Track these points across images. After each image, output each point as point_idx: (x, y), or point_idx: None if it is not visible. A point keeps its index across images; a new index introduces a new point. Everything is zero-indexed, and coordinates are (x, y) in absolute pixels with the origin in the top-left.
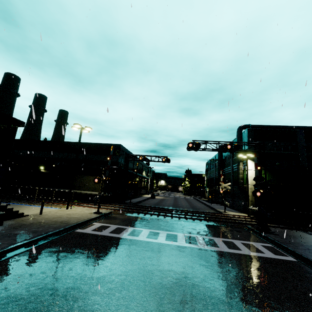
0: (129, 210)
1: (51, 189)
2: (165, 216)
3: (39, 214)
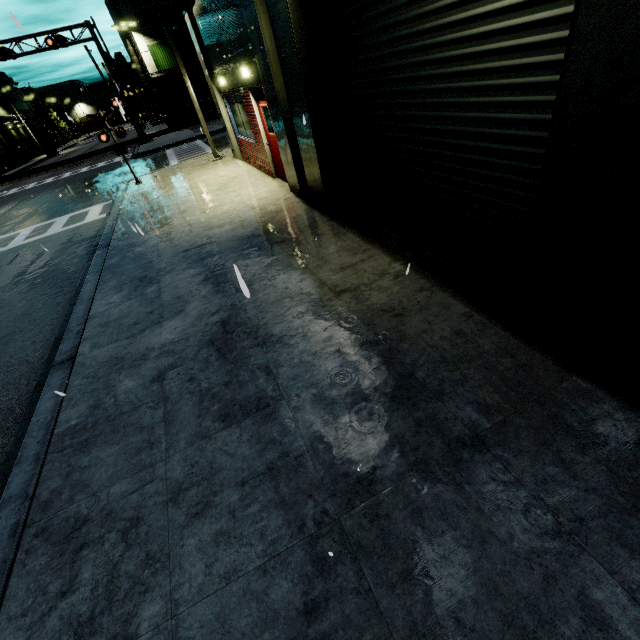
0: None
1: None
2: (46, 171)
3: None
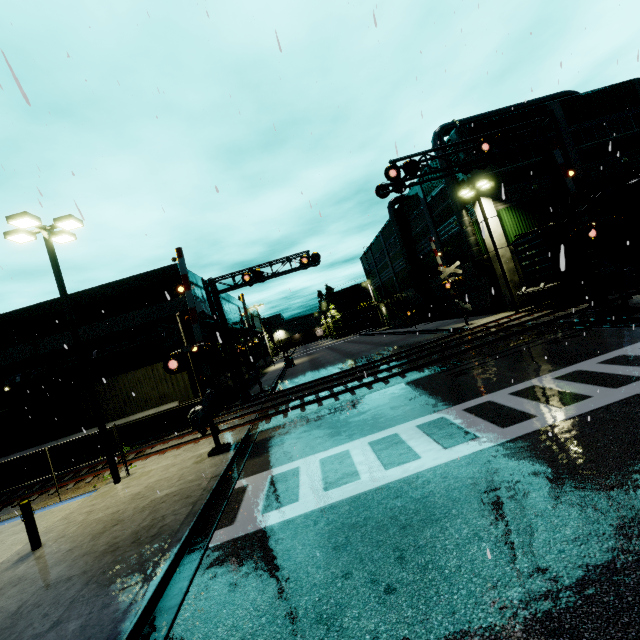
0: (293, 406)
1: (34, 451)
2: (385, 380)
3: (30, 551)
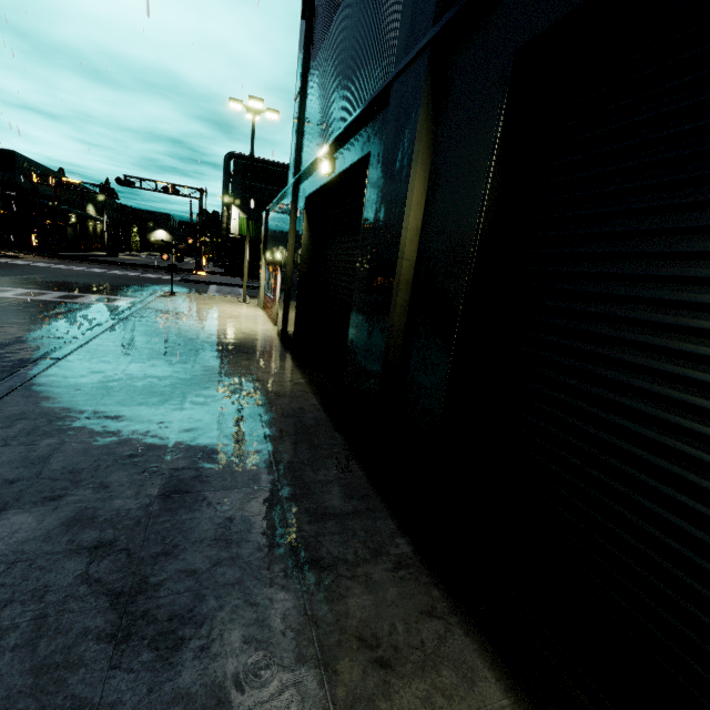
0: (49, 256)
1: None
2: (99, 264)
3: None
